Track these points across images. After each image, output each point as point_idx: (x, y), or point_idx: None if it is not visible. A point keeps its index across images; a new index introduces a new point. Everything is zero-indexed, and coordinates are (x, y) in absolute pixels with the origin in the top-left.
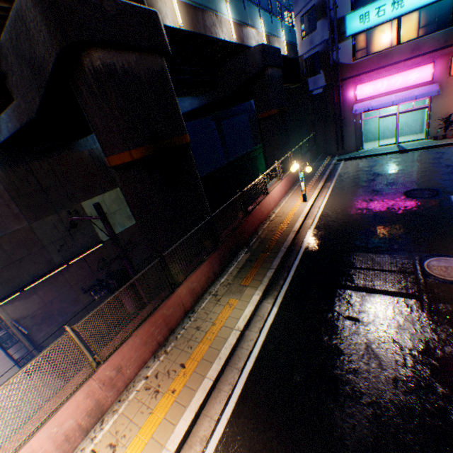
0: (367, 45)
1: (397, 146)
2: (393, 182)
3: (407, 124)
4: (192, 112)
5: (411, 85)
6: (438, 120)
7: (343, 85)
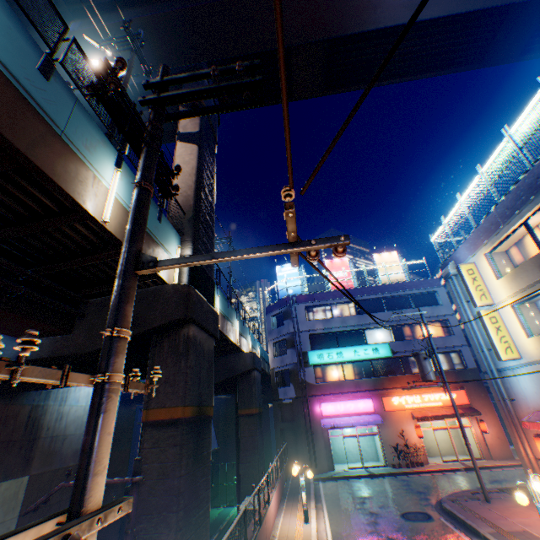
0: (324, 374)
1: (366, 469)
2: (385, 504)
3: (365, 448)
4: None
5: (361, 411)
6: (389, 447)
7: (311, 399)
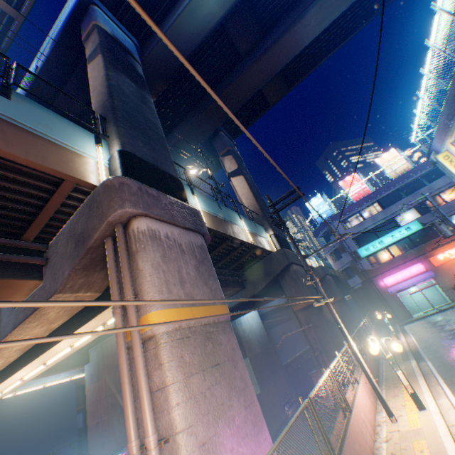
0: (375, 259)
1: (436, 309)
2: (449, 319)
3: (432, 297)
4: (276, 308)
5: (415, 273)
6: (449, 289)
7: (373, 279)
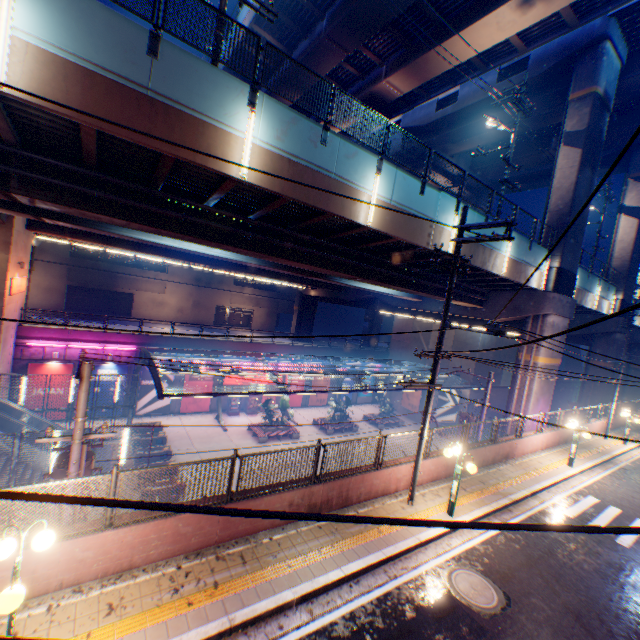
0: None
1: None
2: None
3: None
4: None
5: None
6: None
7: None
